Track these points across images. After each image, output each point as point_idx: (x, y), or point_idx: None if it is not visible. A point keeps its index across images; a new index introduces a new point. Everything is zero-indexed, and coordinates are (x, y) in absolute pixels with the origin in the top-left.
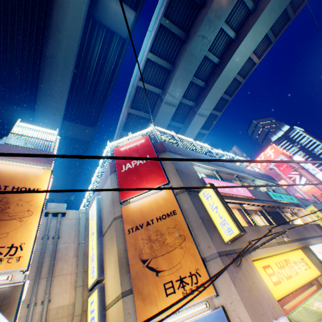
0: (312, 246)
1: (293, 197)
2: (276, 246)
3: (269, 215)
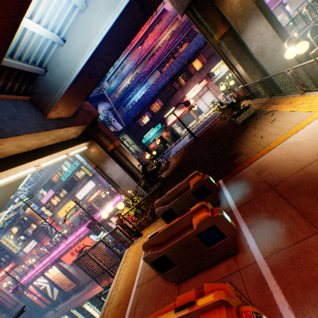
0: (78, 194)
1: (77, 162)
2: (63, 206)
3: (63, 193)
